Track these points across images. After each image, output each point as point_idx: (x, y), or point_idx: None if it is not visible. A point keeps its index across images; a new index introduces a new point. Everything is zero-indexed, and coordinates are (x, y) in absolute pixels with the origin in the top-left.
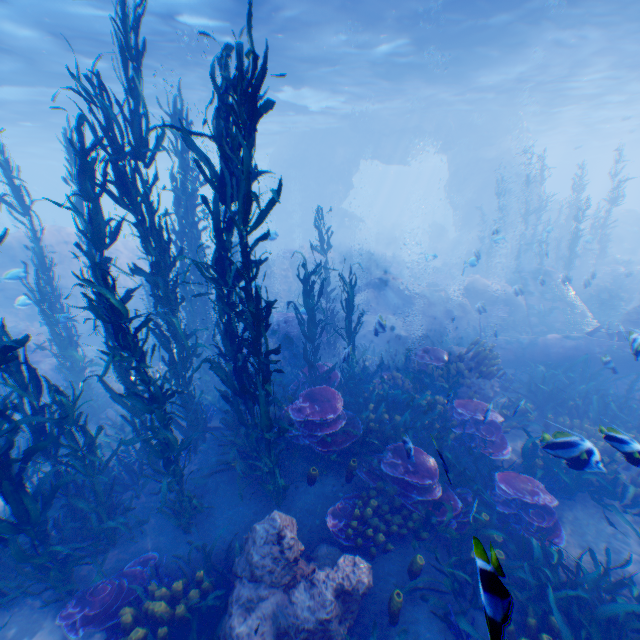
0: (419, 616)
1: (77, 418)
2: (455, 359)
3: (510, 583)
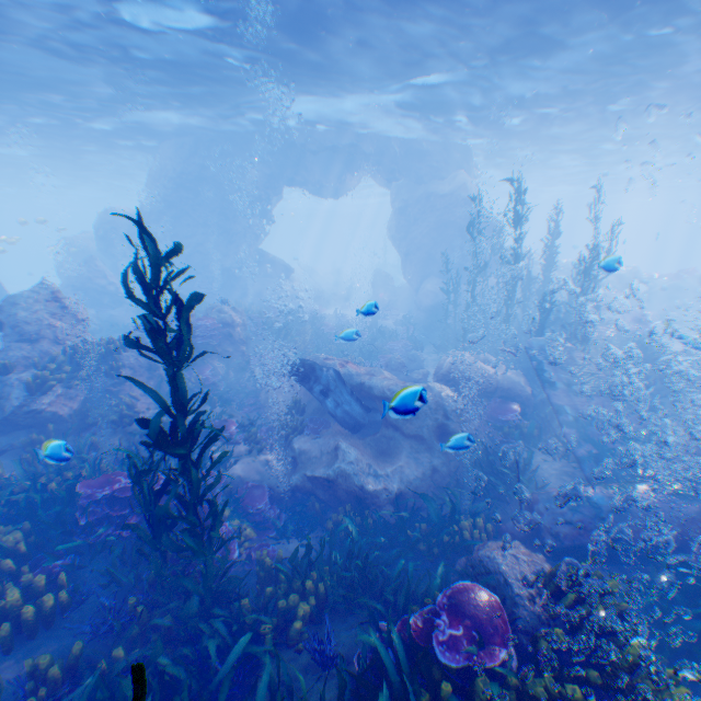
0: None
1: None
2: (547, 654)
3: None
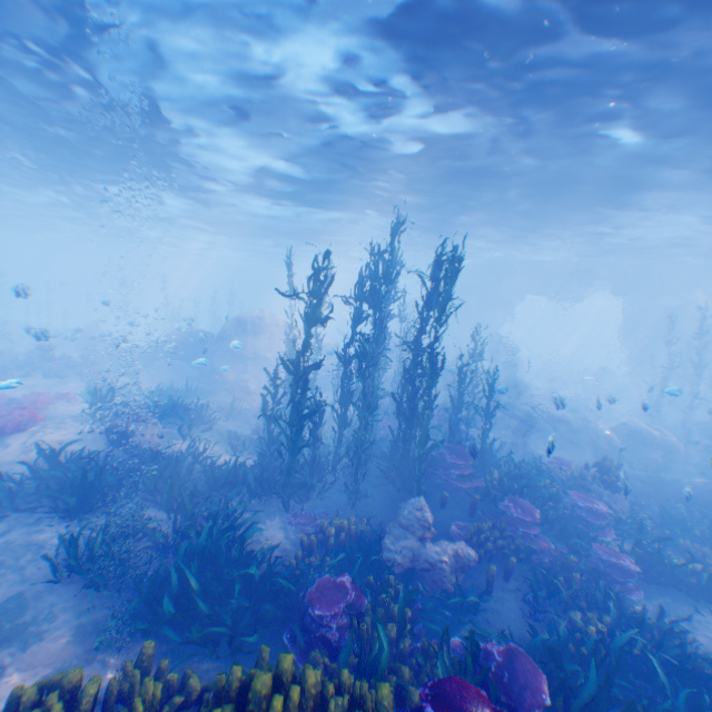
0: (505, 596)
1: (319, 410)
2: (581, 468)
3: (580, 596)
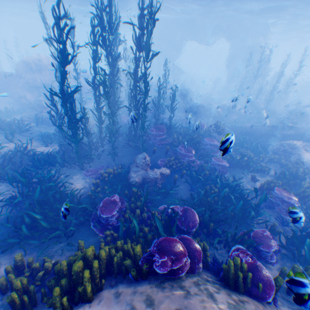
0: (181, 184)
1: (86, 118)
2: (209, 127)
3: (208, 179)
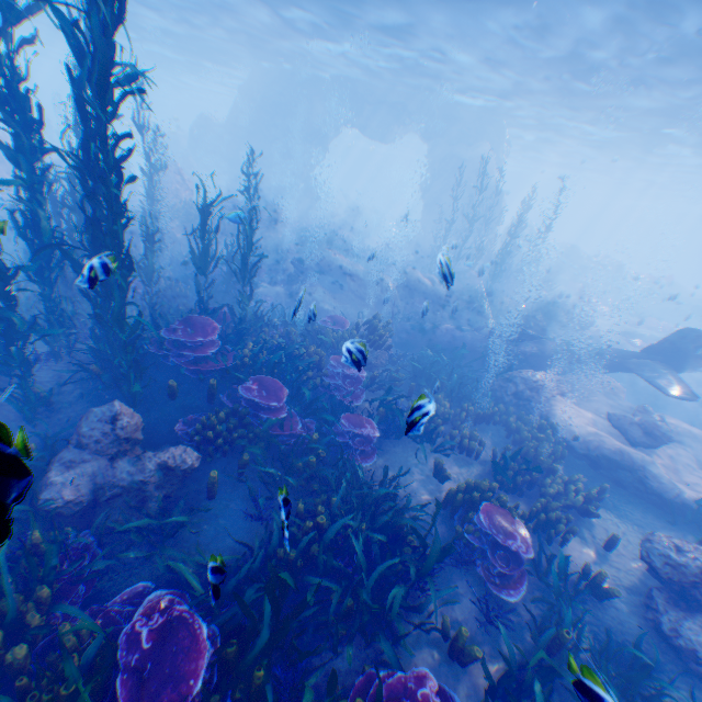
0: (234, 496)
1: None
2: (353, 328)
3: (314, 478)
